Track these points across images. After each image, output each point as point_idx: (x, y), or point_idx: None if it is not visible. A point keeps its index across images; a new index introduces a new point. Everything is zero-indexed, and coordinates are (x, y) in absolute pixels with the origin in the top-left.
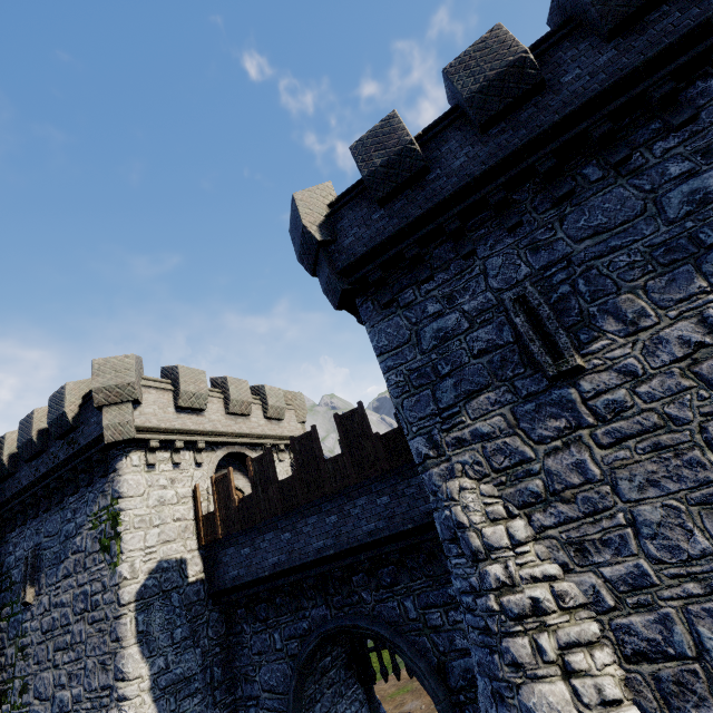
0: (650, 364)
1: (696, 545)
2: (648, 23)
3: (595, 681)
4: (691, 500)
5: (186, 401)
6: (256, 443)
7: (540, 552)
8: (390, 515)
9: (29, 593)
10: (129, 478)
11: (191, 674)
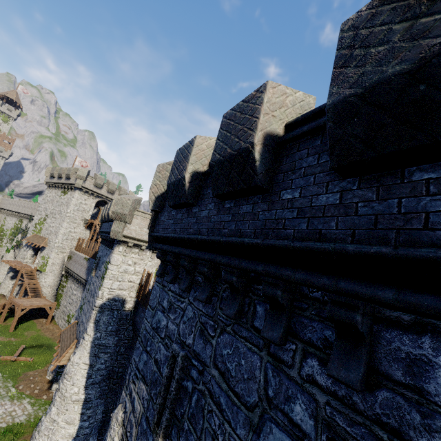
0: None
1: None
2: (404, 183)
3: None
4: None
5: None
6: None
7: None
8: None
9: (94, 272)
10: (115, 256)
11: (108, 345)
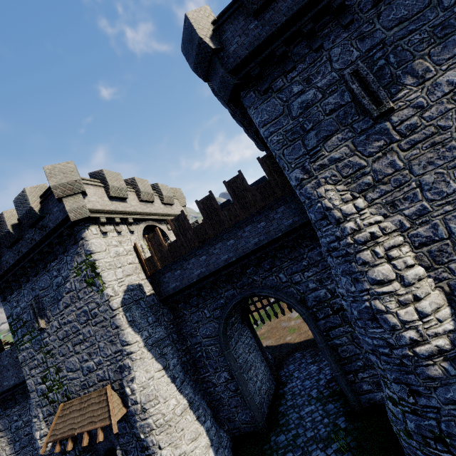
0: (430, 100)
1: (451, 188)
2: None
3: (403, 259)
4: (449, 167)
5: (114, 193)
6: (161, 219)
7: (372, 211)
8: (267, 231)
9: (41, 323)
10: (94, 242)
11: (163, 337)
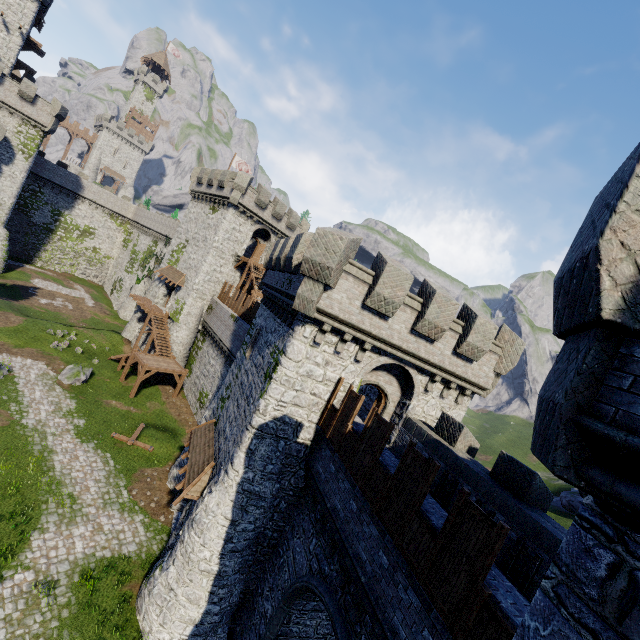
0: None
1: None
2: None
3: None
4: None
5: (374, 302)
6: (426, 369)
7: None
8: None
9: (248, 352)
10: (296, 344)
11: (263, 495)
